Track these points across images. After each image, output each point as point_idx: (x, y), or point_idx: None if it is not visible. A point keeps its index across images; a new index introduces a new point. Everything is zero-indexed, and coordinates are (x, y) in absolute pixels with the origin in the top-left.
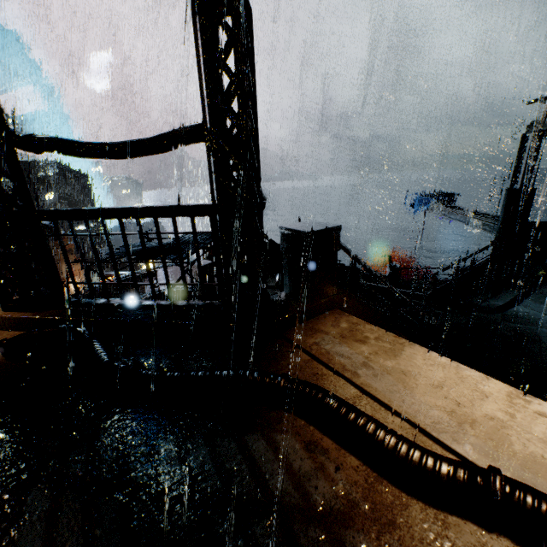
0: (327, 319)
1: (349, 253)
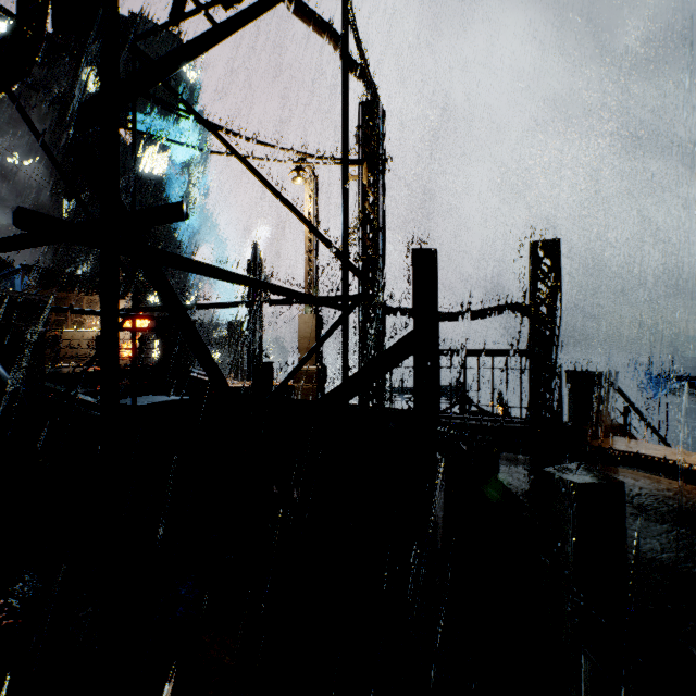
0: (614, 440)
1: (623, 394)
